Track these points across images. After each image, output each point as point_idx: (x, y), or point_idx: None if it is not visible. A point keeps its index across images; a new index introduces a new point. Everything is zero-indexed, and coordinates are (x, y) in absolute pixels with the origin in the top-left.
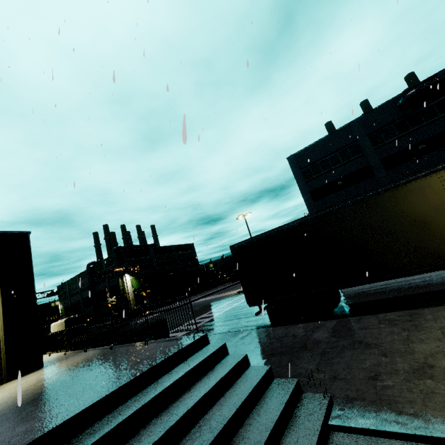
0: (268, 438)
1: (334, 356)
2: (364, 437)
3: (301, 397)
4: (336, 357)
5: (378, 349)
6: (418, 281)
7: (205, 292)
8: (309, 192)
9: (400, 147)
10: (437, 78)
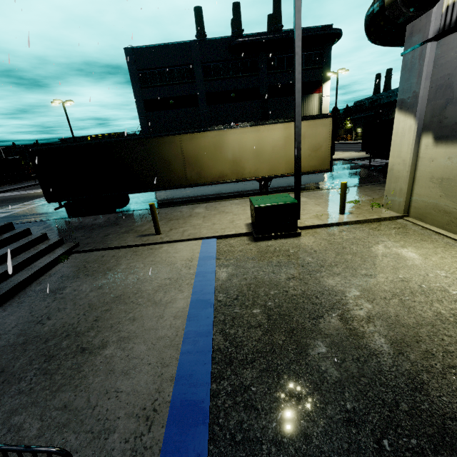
0: (32, 256)
1: (96, 230)
2: (86, 253)
3: (62, 245)
4: (97, 230)
5: (120, 226)
6: (181, 195)
7: (4, 186)
8: (143, 100)
9: (221, 88)
10: (255, 38)
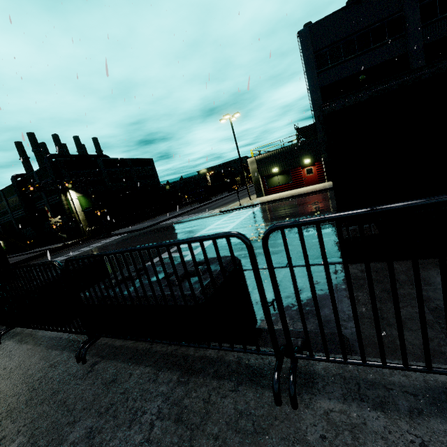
0: None
1: None
2: None
3: None
4: None
5: None
6: None
7: (170, 213)
8: (320, 88)
9: None
10: None
